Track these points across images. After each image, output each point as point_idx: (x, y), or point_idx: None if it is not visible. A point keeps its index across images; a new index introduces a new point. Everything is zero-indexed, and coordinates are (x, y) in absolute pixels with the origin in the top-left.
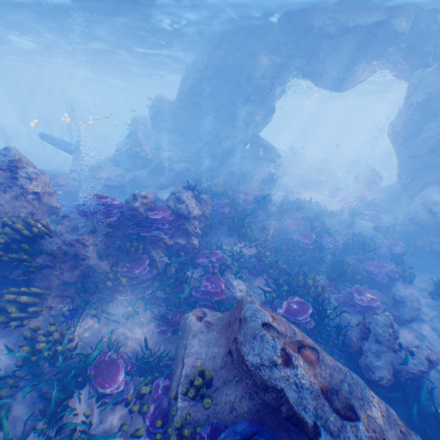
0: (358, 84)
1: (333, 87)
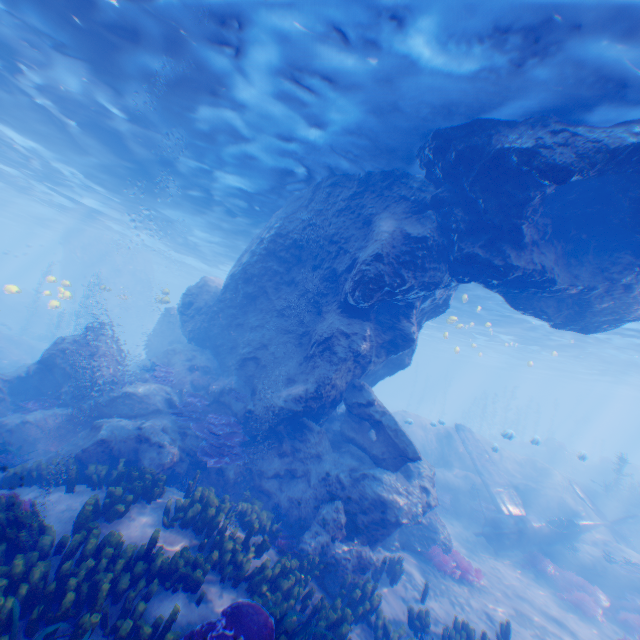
0: (628, 320)
1: (558, 316)
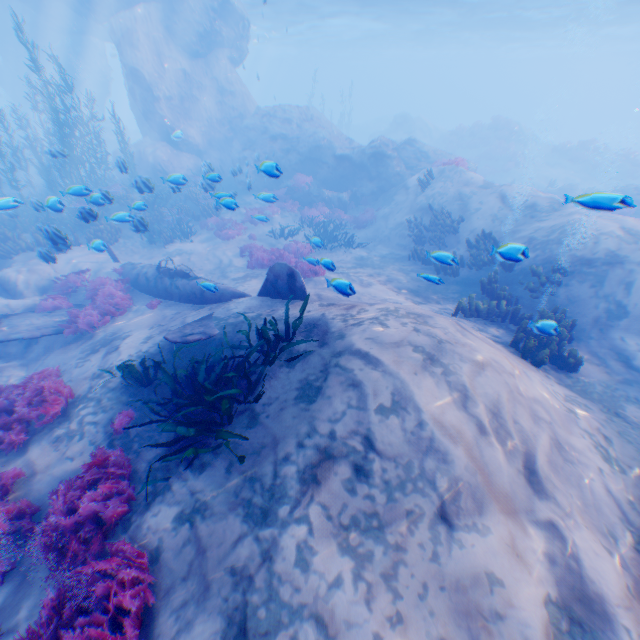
0: None
1: None
